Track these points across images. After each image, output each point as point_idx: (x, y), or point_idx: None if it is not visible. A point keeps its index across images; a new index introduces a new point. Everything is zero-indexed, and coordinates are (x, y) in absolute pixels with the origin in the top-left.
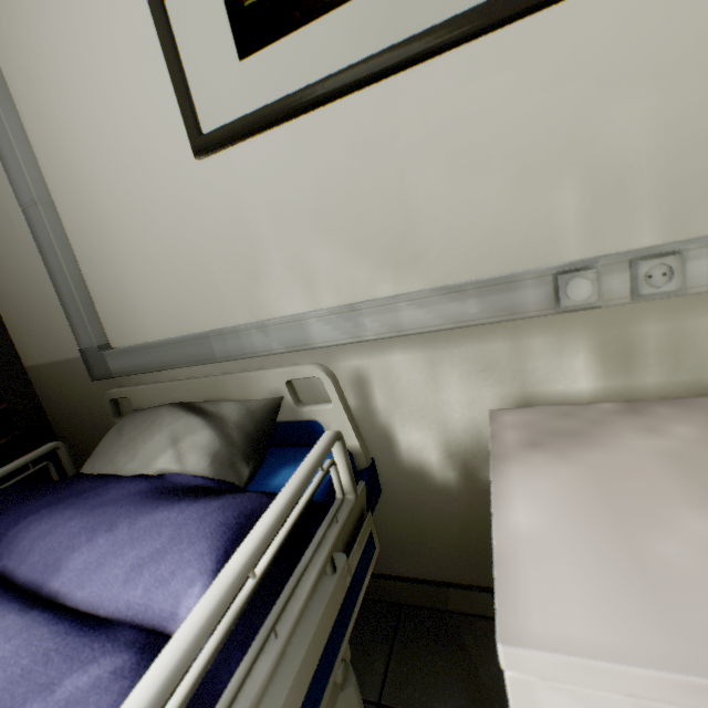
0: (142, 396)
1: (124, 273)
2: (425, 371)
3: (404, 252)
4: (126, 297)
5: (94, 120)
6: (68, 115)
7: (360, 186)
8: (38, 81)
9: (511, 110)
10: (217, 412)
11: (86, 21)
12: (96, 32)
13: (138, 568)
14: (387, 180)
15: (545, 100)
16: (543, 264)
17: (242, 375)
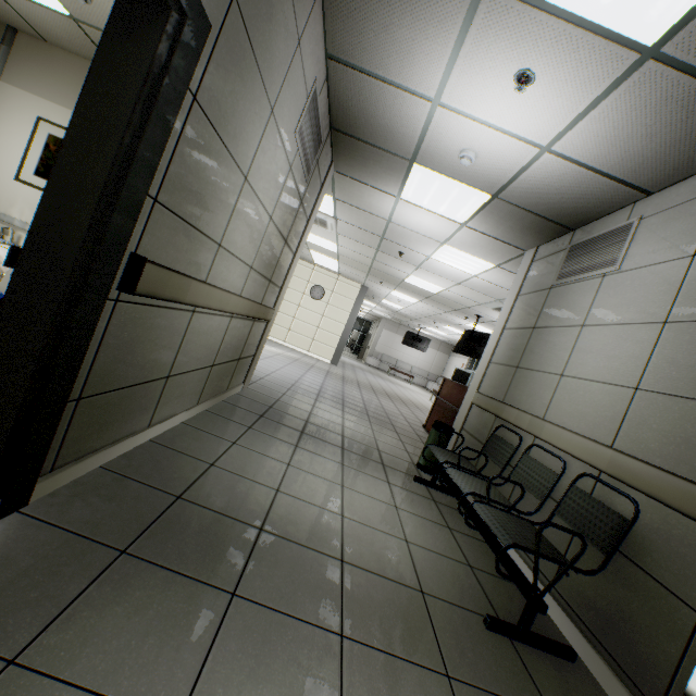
0: None
1: None
2: None
3: None
4: None
5: None
6: None
7: None
8: None
9: None
10: None
11: (11, 144)
12: (11, 147)
13: None
14: None
15: None
16: None
17: None
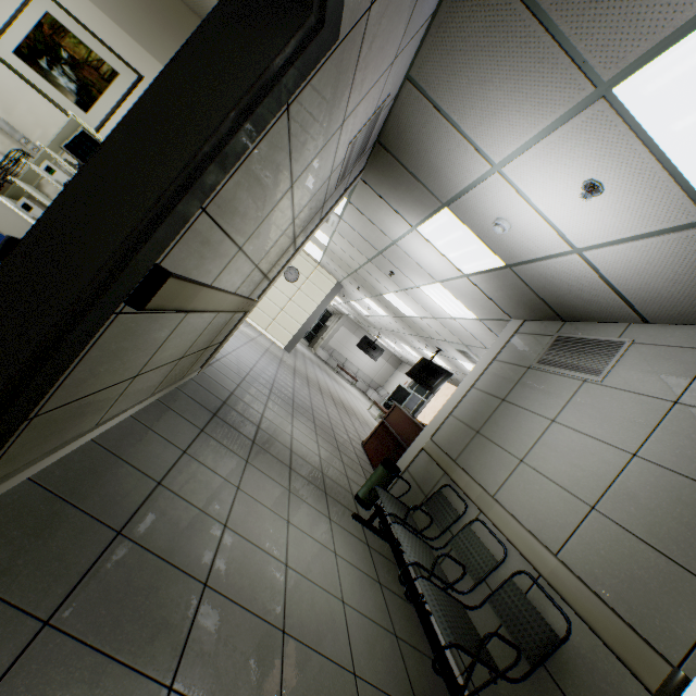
0: None
1: None
2: None
3: (9, 112)
4: None
5: None
6: None
7: (13, 94)
8: None
9: (44, 114)
10: None
11: None
12: None
13: None
14: (18, 99)
15: (49, 118)
16: (28, 138)
17: None
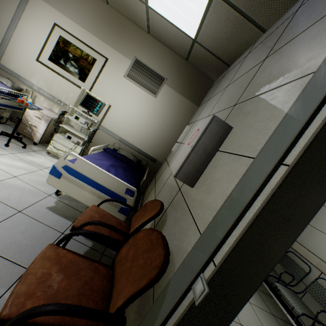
0: (1, 73)
1: (13, 58)
2: (44, 100)
3: (50, 89)
4: (11, 61)
5: (27, 43)
6: (23, 38)
7: (50, 80)
8: (23, 31)
9: (65, 87)
10: (15, 84)
11: (35, 37)
12: (35, 39)
13: (1, 86)
14: (53, 82)
15: (68, 88)
16: (60, 100)
17: (21, 84)
